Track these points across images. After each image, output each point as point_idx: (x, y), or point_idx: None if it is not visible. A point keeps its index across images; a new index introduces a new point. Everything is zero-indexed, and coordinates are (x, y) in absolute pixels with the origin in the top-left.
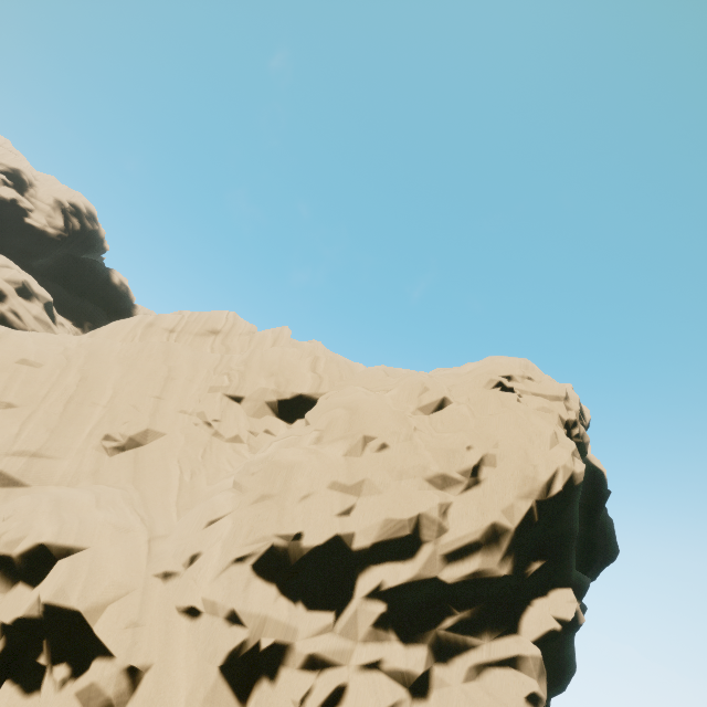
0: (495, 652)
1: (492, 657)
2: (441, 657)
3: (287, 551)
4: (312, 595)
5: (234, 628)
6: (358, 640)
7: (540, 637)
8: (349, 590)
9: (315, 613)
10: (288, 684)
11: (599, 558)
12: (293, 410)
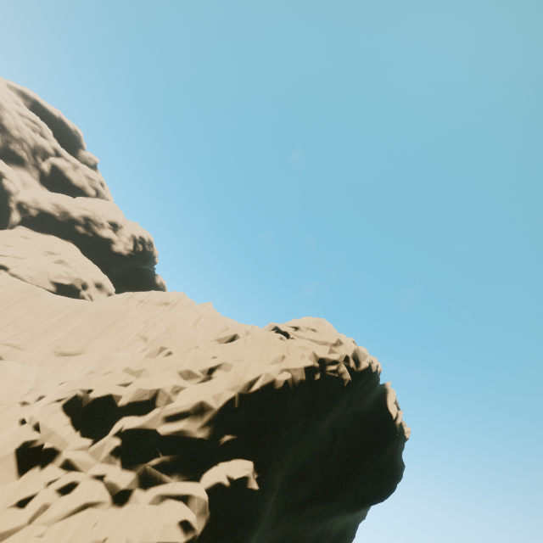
0: (176, 488)
1: (172, 491)
2: (145, 486)
3: (82, 399)
4: (89, 430)
5: (35, 432)
6: (99, 460)
7: (211, 487)
8: (109, 431)
9: (83, 438)
10: (48, 472)
11: (363, 485)
12: None
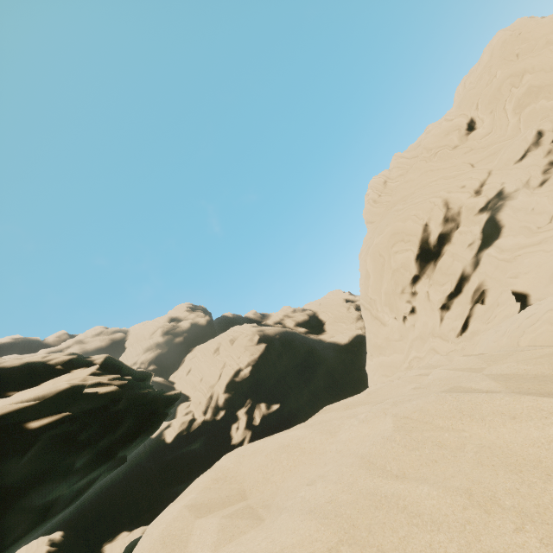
0: None
1: None
2: None
3: None
4: None
5: None
6: None
7: None
8: None
9: None
10: None
11: None
12: (469, 128)
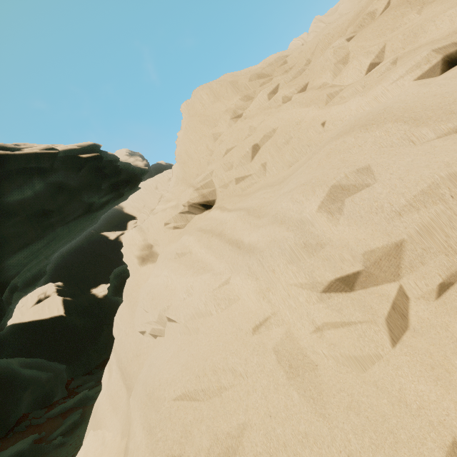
0: None
1: None
2: None
3: None
4: None
5: None
6: None
7: None
8: None
9: None
10: None
11: None
12: None
